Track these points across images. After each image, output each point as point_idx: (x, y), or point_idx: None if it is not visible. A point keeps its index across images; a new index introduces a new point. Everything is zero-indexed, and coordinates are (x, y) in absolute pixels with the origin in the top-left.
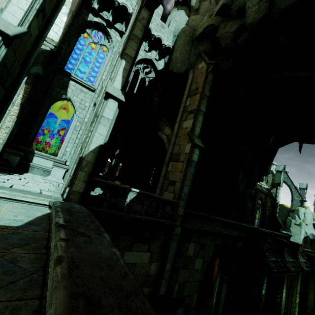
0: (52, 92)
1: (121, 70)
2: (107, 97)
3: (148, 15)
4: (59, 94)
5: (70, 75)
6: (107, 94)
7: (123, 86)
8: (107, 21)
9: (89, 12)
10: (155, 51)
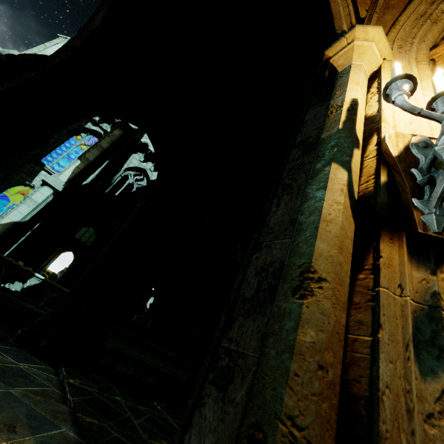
0: (16, 176)
1: (73, 167)
2: (44, 184)
3: (121, 134)
4: (23, 180)
5: (44, 165)
6: (44, 181)
7: (70, 180)
8: (105, 131)
9: (89, 121)
10: (152, 163)
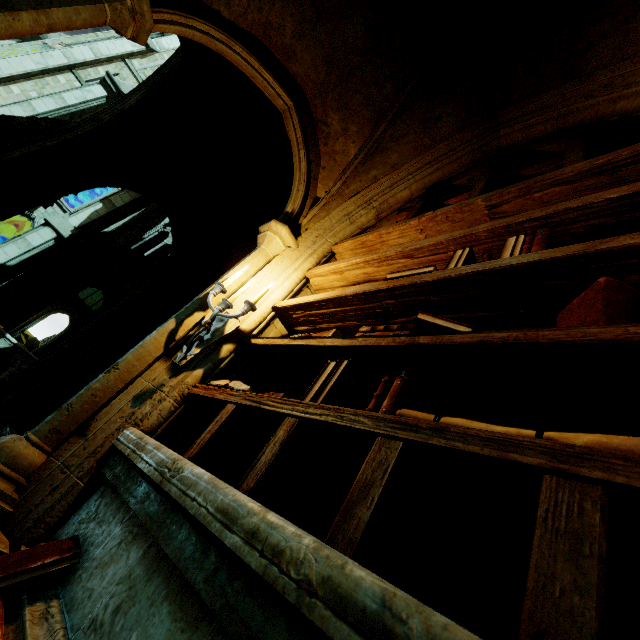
0: None
1: (91, 211)
2: (46, 224)
3: None
4: None
5: None
6: (47, 221)
7: (83, 226)
8: None
9: None
10: None
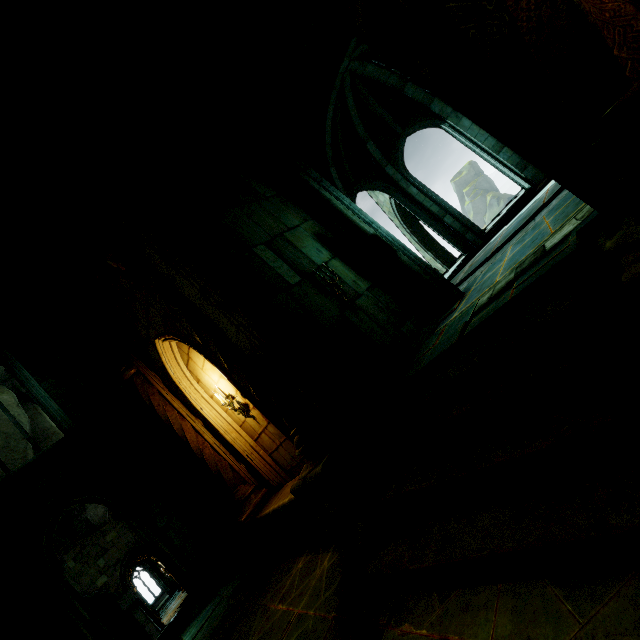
0: None
1: None
2: None
3: None
4: None
5: None
6: None
7: None
8: None
9: None
10: None
